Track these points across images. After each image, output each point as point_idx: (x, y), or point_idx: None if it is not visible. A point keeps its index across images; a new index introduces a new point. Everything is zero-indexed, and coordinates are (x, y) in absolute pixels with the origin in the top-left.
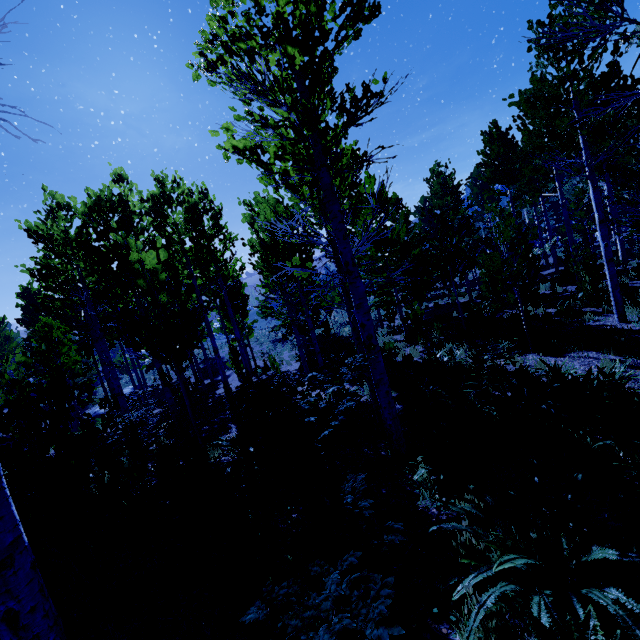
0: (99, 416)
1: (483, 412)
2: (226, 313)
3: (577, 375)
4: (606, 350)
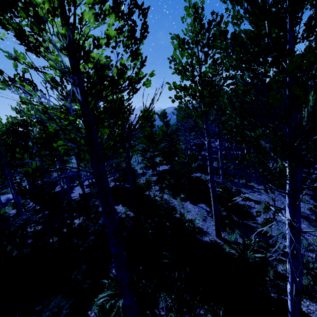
0: (10, 200)
1: (147, 234)
2: (79, 158)
3: (184, 220)
4: (207, 205)
